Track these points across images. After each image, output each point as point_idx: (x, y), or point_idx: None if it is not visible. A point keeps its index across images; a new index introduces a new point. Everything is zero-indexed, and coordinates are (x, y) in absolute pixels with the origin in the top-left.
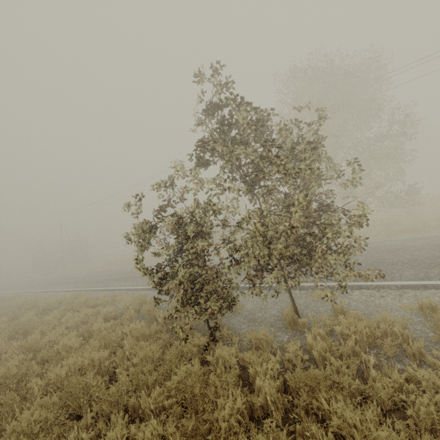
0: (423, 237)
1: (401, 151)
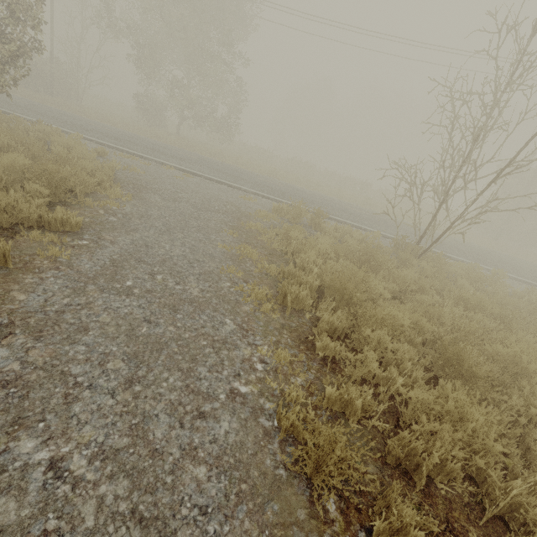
0: (175, 147)
1: (241, 88)
